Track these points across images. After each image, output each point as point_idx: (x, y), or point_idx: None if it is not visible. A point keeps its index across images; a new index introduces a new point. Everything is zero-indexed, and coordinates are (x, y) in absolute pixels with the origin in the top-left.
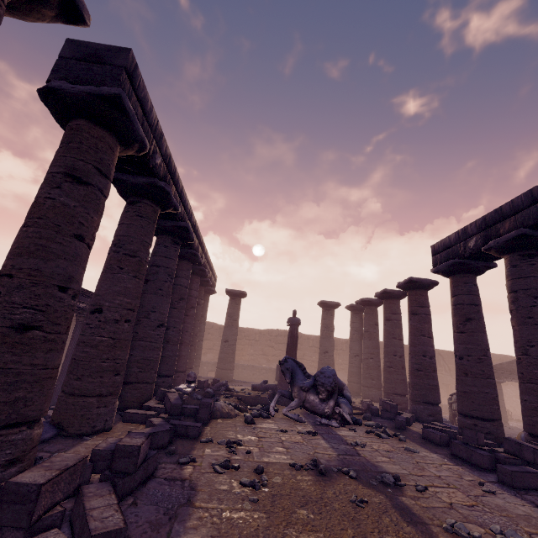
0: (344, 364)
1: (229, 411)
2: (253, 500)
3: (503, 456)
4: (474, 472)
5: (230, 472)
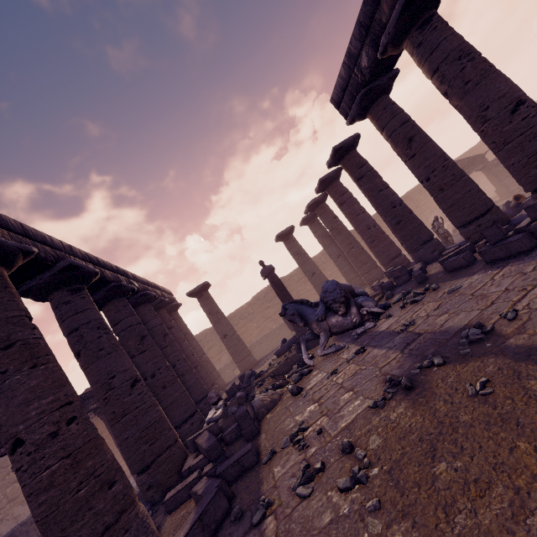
0: (333, 273)
1: (272, 398)
2: (374, 508)
3: (536, 224)
4: (524, 260)
5: (319, 482)
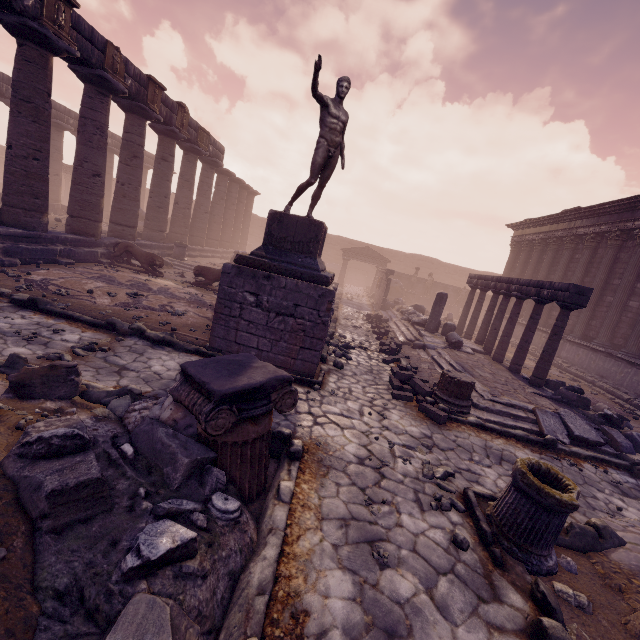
0: None
1: None
2: None
3: None
4: None
5: None
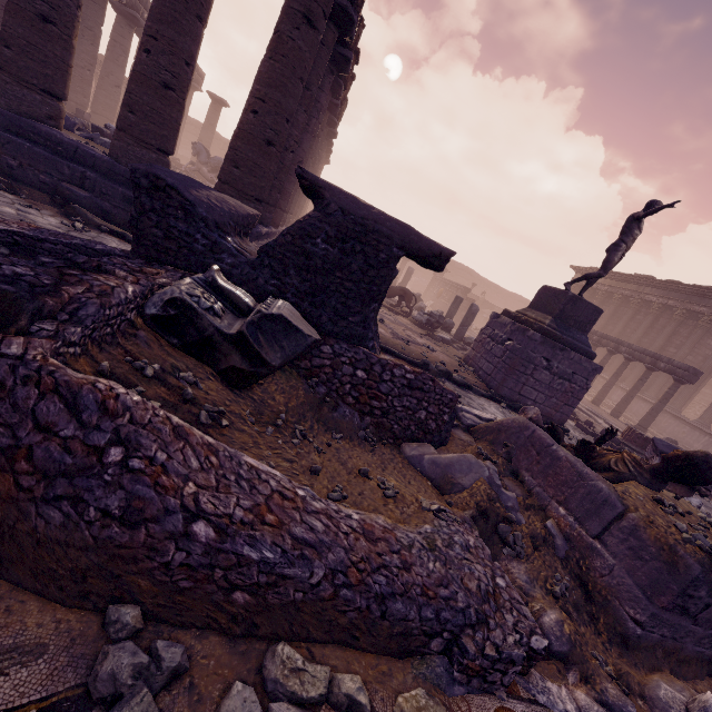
0: None
1: None
2: None
3: None
4: None
5: None
